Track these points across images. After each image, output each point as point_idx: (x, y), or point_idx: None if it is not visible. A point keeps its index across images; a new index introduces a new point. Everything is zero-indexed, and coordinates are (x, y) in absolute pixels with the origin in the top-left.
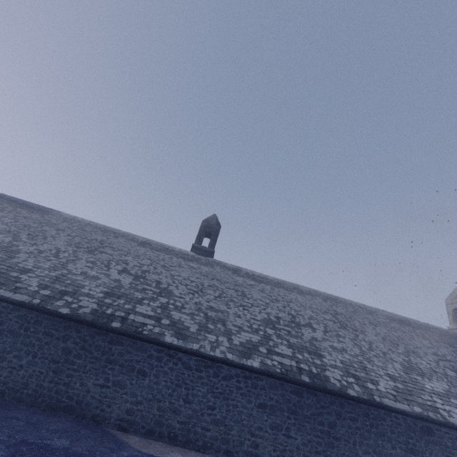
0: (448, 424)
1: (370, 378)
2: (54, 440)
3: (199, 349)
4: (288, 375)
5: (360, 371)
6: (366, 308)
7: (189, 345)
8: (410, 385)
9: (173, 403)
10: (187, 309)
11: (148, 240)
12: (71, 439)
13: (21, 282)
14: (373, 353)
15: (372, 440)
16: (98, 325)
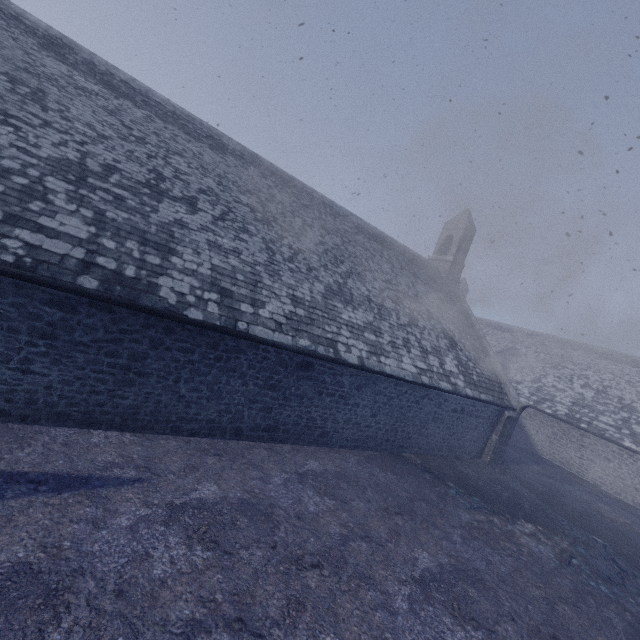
0: (337, 361)
1: (255, 298)
2: None
3: None
4: (38, 271)
5: (242, 286)
6: (334, 207)
7: None
8: (319, 313)
9: None
10: None
11: None
12: None
13: None
14: (290, 266)
15: (212, 376)
16: None
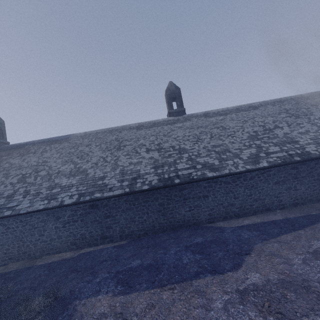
0: None
1: None
2: (195, 240)
3: (230, 172)
4: (287, 161)
5: None
6: (303, 96)
7: (223, 172)
8: None
9: (229, 202)
10: (202, 154)
11: (139, 123)
12: (200, 236)
13: (108, 185)
14: None
15: None
16: (169, 186)
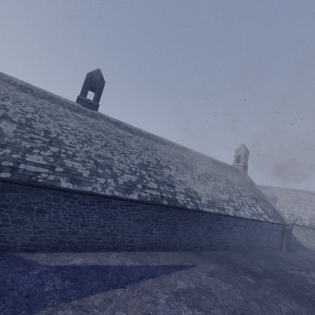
0: (227, 215)
1: (198, 197)
2: None
3: (92, 191)
4: (155, 201)
5: (193, 194)
6: (198, 154)
7: (83, 188)
8: (215, 198)
9: (72, 228)
10: (78, 157)
11: (29, 85)
12: None
13: None
14: (200, 182)
15: (193, 227)
16: None
